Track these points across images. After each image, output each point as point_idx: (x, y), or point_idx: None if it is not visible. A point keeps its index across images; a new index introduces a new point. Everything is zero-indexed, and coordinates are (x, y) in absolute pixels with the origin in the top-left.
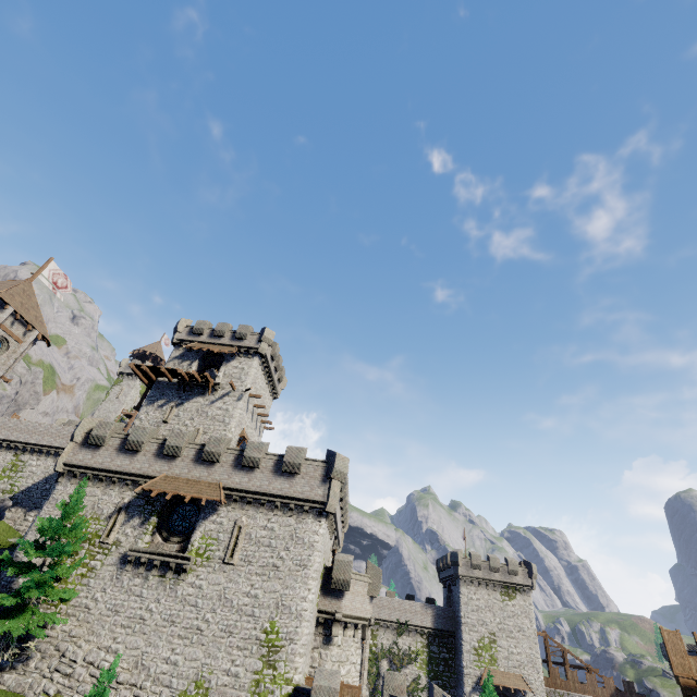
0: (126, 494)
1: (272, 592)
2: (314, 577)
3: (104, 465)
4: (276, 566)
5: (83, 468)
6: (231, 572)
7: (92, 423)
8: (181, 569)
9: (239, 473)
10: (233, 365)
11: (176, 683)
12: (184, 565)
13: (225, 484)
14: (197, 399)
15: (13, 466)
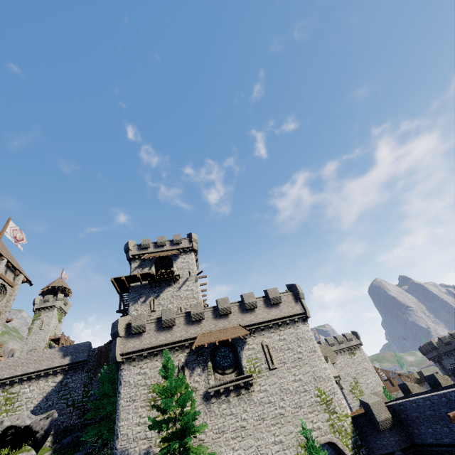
0: (180, 357)
1: (307, 373)
2: (322, 355)
3: (152, 344)
4: (300, 358)
5: (137, 352)
6: (277, 373)
7: (124, 320)
8: (247, 385)
9: (246, 315)
10: (180, 261)
11: (289, 452)
12: (250, 381)
13: (243, 324)
14: (167, 289)
15: (6, 401)
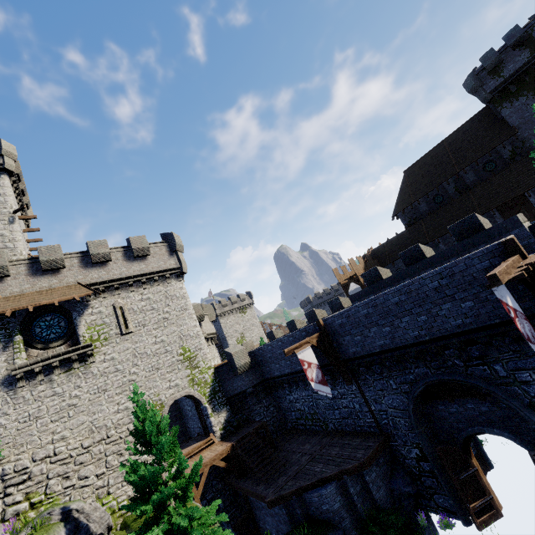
0: None
1: (173, 333)
2: (194, 313)
3: None
4: (166, 318)
5: None
6: (133, 337)
7: None
8: (84, 357)
9: (93, 270)
10: None
11: None
12: (88, 352)
13: (85, 282)
14: None
15: None
